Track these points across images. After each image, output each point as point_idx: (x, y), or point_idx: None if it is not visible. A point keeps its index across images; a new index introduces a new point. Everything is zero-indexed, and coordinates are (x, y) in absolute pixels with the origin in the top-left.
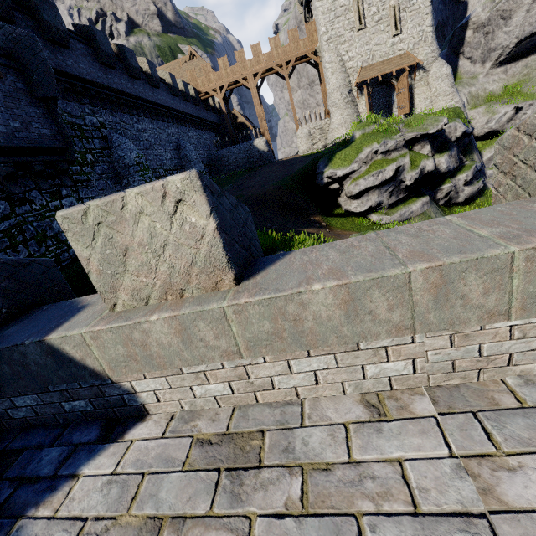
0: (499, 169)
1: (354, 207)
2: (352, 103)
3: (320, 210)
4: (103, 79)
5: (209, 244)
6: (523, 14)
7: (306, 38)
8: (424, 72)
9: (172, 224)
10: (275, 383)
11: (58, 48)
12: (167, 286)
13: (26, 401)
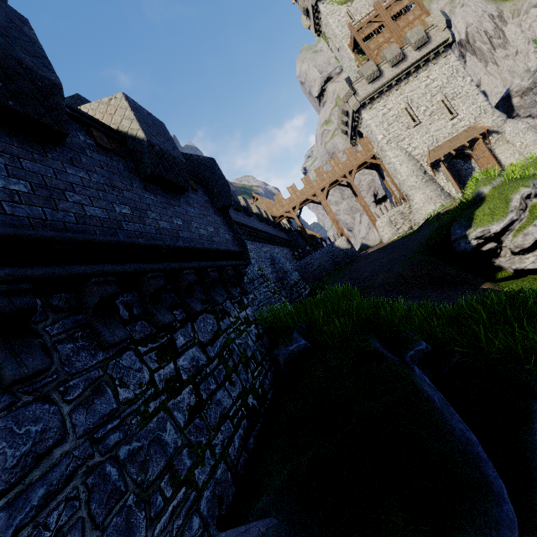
0: None
1: (530, 262)
2: (430, 181)
3: (480, 278)
4: None
5: None
6: None
7: (361, 150)
8: (497, 134)
9: None
10: None
11: None
12: None
13: None
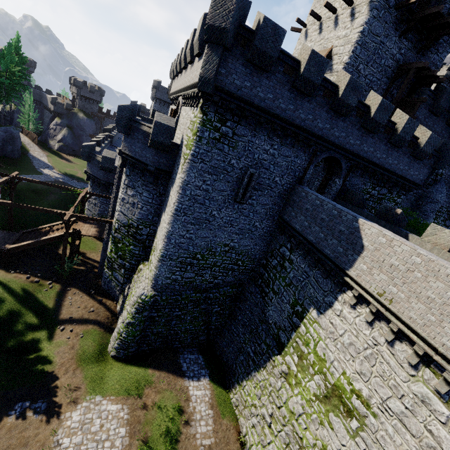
0: None
1: None
2: None
3: None
4: None
5: None
6: None
7: None
8: None
9: (448, 237)
10: None
11: None
12: (435, 243)
13: None
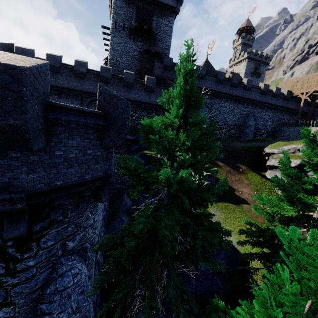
0: None
1: (267, 174)
2: None
3: (253, 166)
4: (213, 88)
5: None
6: None
7: None
8: None
9: None
10: None
11: (199, 80)
12: None
13: None
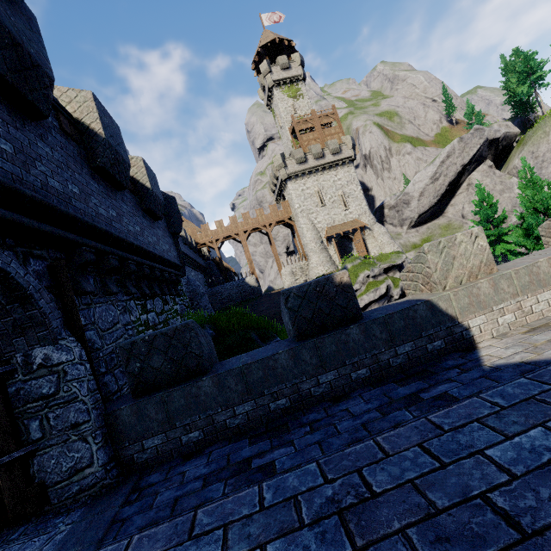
0: (545, 237)
1: None
2: (324, 249)
3: None
4: None
5: (487, 253)
6: (417, 202)
7: (282, 210)
8: (369, 230)
9: (473, 246)
10: (533, 310)
11: None
12: (470, 273)
13: (405, 348)
